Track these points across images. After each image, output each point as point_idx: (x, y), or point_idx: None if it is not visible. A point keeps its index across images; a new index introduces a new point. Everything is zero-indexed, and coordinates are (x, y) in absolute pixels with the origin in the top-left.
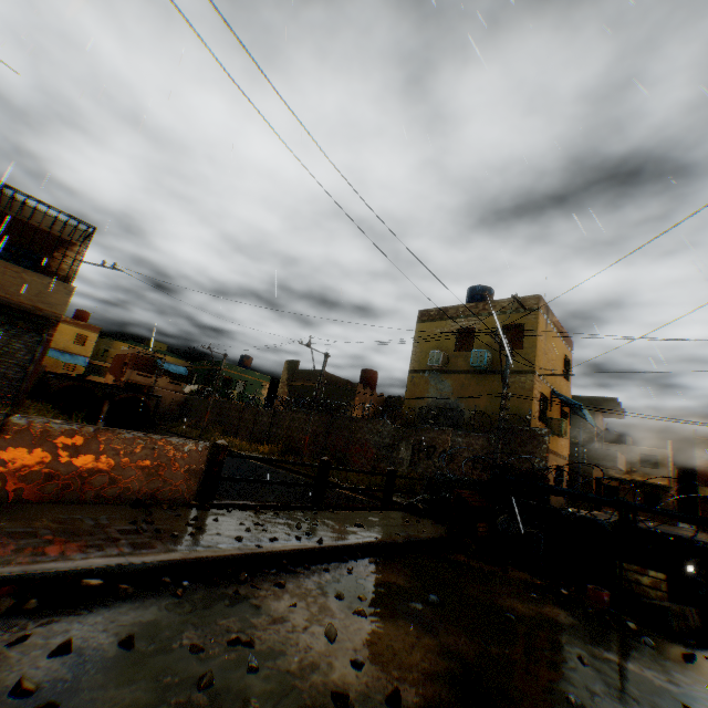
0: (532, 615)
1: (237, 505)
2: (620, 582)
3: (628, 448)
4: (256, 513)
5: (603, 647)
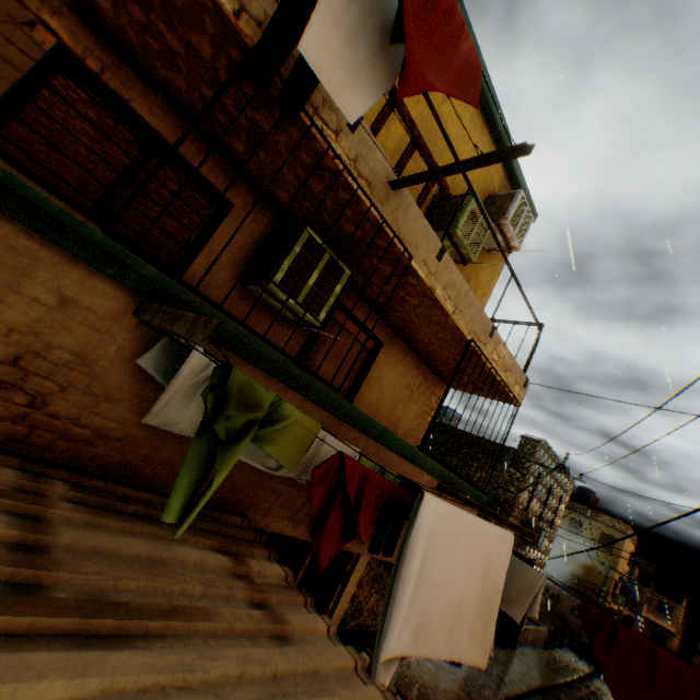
0: None
1: (549, 645)
2: None
3: (650, 591)
4: (555, 650)
5: None
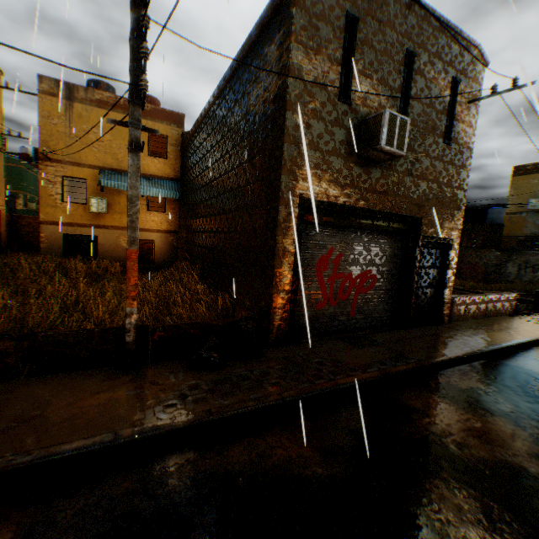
0: None
1: (523, 312)
2: None
3: None
4: (534, 315)
5: None
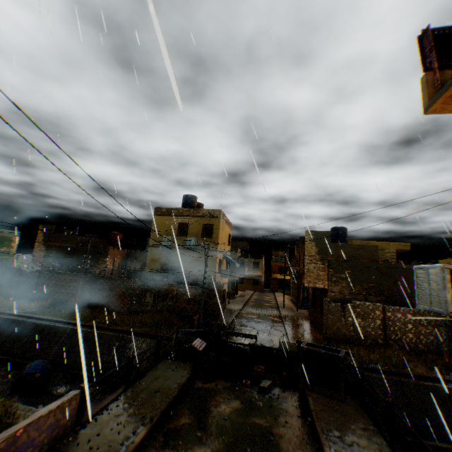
0: (231, 411)
1: (97, 412)
2: (253, 375)
3: (249, 260)
4: (109, 412)
5: (251, 416)
